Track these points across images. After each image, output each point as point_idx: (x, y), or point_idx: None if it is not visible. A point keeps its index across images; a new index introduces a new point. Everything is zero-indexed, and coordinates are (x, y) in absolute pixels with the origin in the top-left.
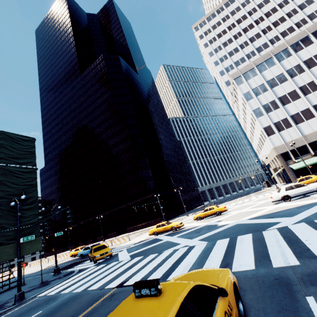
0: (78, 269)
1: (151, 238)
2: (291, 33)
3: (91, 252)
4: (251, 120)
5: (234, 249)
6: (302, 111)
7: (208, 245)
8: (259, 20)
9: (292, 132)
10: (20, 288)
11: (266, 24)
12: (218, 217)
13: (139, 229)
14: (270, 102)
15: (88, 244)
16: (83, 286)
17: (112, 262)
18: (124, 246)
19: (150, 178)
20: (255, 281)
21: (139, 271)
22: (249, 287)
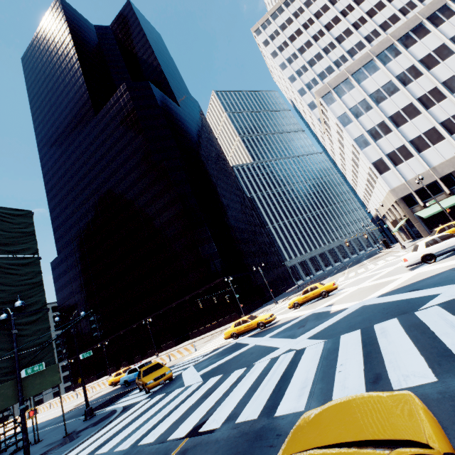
0: (121, 407)
1: (229, 344)
2: (395, 24)
3: (140, 377)
4: (353, 154)
5: (377, 348)
6: (425, 133)
7: (328, 346)
8: (346, 9)
9: (414, 164)
10: (28, 453)
11: (357, 15)
12: (326, 299)
13: (208, 331)
14: (378, 125)
15: (135, 363)
16: (131, 438)
17: (174, 390)
18: (189, 361)
19: (216, 254)
20: (452, 405)
21: (222, 401)
22: (447, 419)
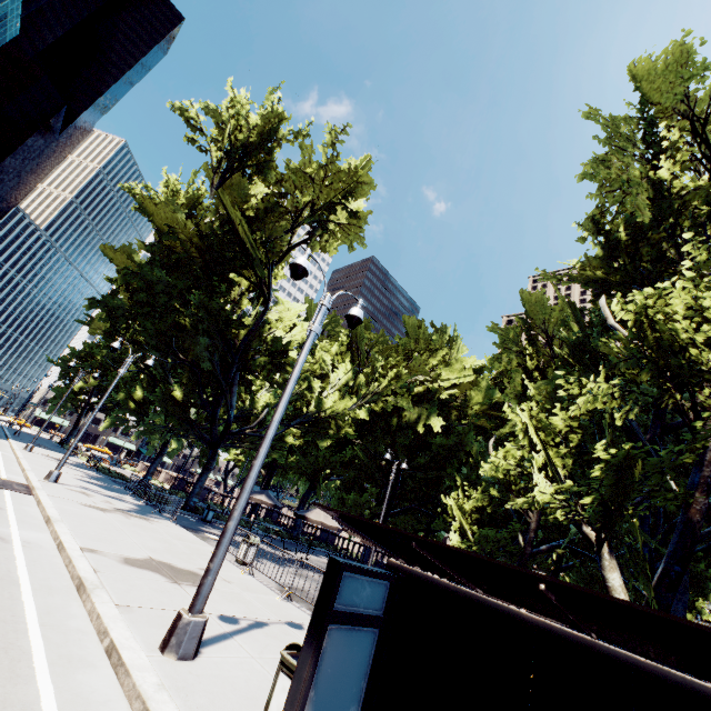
0: None
1: None
2: None
3: None
4: None
5: None
6: None
7: None
8: None
9: None
10: None
11: None
12: None
13: None
14: None
15: None
16: None
17: None
18: None
19: None
20: None
21: None
22: None
